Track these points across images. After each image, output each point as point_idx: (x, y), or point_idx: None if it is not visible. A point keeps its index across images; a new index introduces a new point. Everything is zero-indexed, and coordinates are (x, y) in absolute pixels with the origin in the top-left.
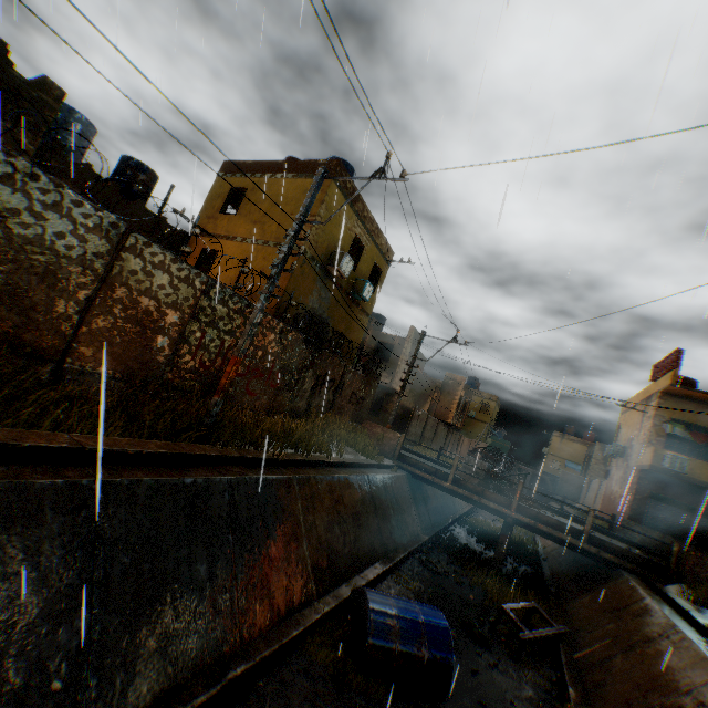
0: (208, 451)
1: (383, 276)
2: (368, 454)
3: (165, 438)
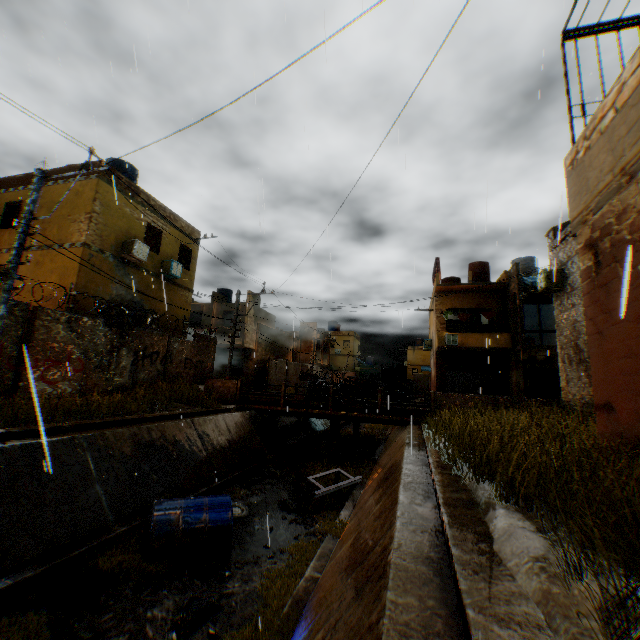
0: None
1: (195, 253)
2: (204, 404)
3: None
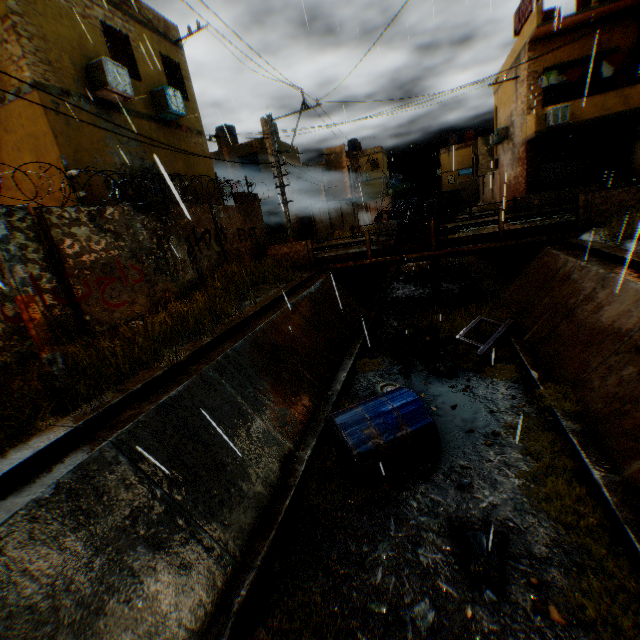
0: (73, 425)
1: (184, 70)
2: (285, 279)
3: (25, 433)
